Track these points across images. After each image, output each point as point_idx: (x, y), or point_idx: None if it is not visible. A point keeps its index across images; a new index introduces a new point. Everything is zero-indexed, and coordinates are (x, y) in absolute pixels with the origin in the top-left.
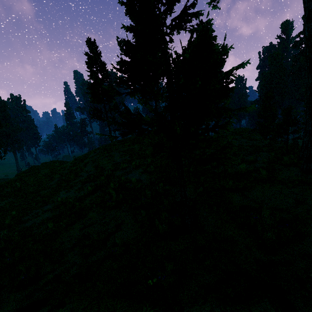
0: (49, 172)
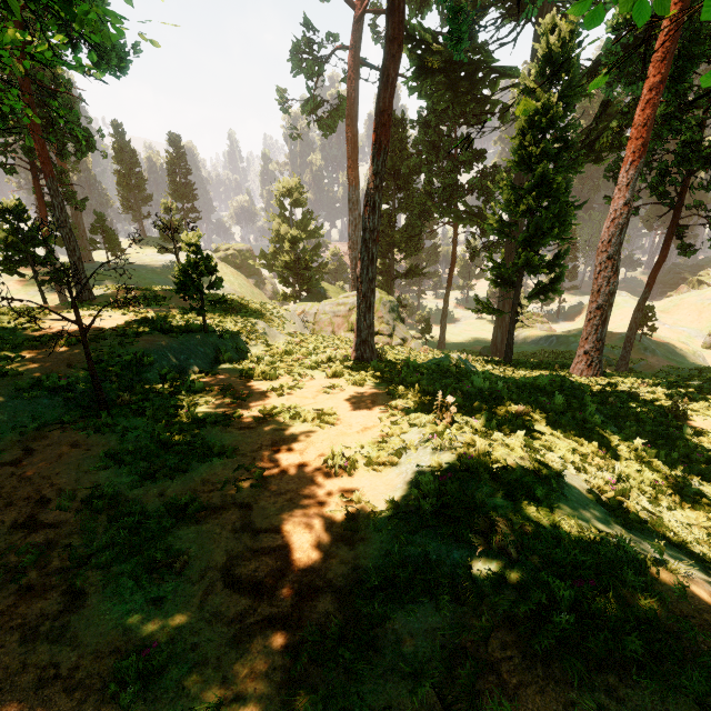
0: None
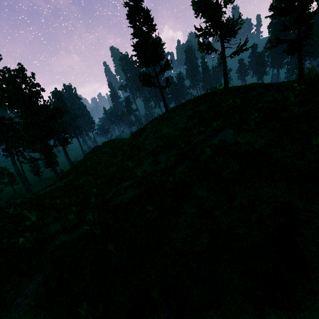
0: (111, 150)
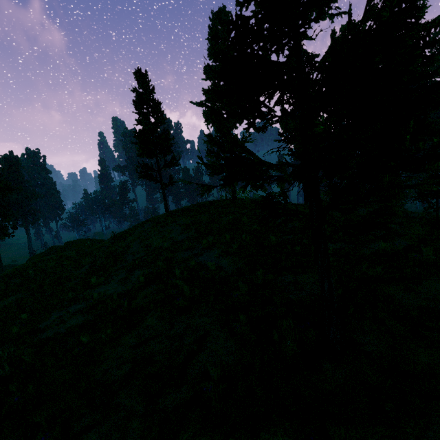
0: (76, 256)
